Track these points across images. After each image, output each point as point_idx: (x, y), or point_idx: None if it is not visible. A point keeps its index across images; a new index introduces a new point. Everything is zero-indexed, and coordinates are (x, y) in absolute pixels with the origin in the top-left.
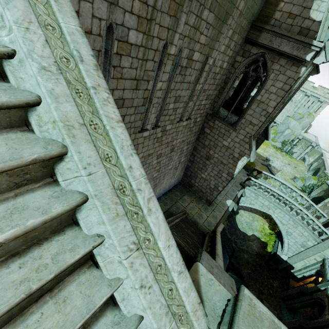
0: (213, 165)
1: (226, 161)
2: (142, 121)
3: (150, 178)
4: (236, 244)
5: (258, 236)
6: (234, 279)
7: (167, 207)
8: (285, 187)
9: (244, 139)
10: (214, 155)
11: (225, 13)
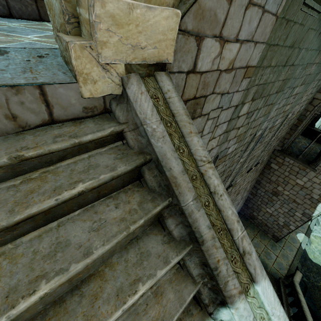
0: (282, 202)
1: (300, 201)
2: None
3: None
4: (308, 278)
5: None
6: None
7: None
8: None
9: None
10: (283, 192)
11: (315, 74)
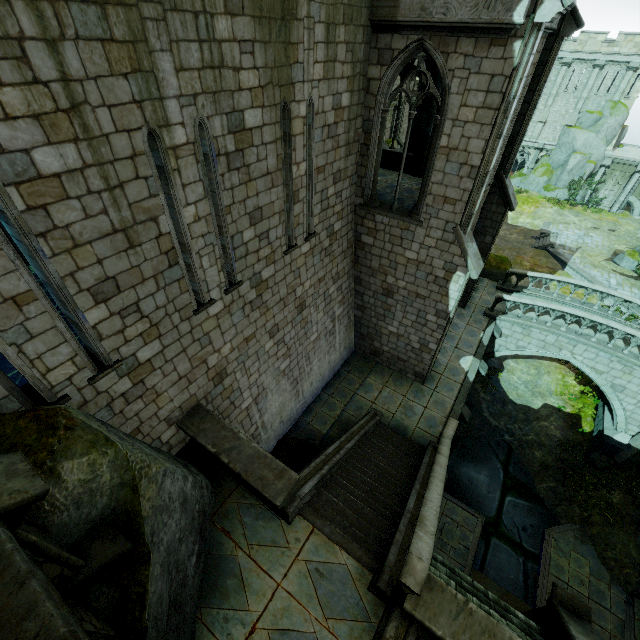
0: (402, 305)
1: (425, 290)
2: (189, 293)
3: (275, 376)
4: (513, 434)
5: (556, 405)
6: (523, 509)
7: (336, 414)
8: (585, 292)
9: (445, 237)
10: (397, 284)
11: None
